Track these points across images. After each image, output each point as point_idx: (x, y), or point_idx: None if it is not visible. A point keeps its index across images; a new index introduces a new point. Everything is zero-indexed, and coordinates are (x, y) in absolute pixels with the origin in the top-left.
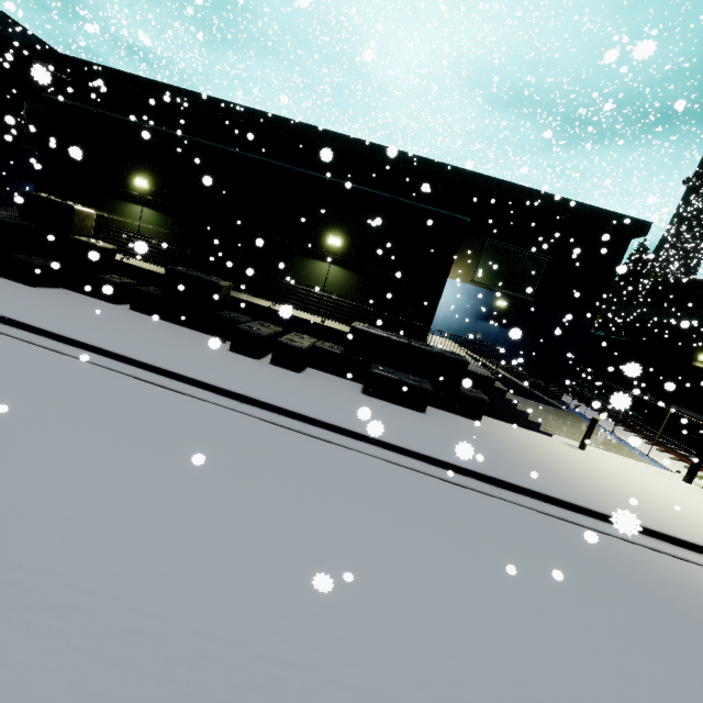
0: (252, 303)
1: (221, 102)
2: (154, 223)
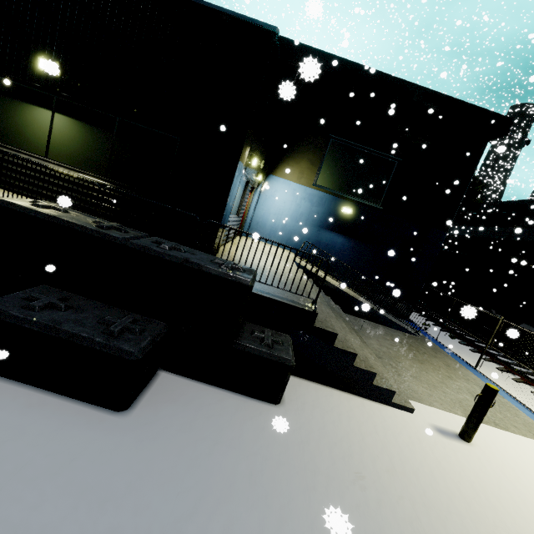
0: None
1: None
2: None
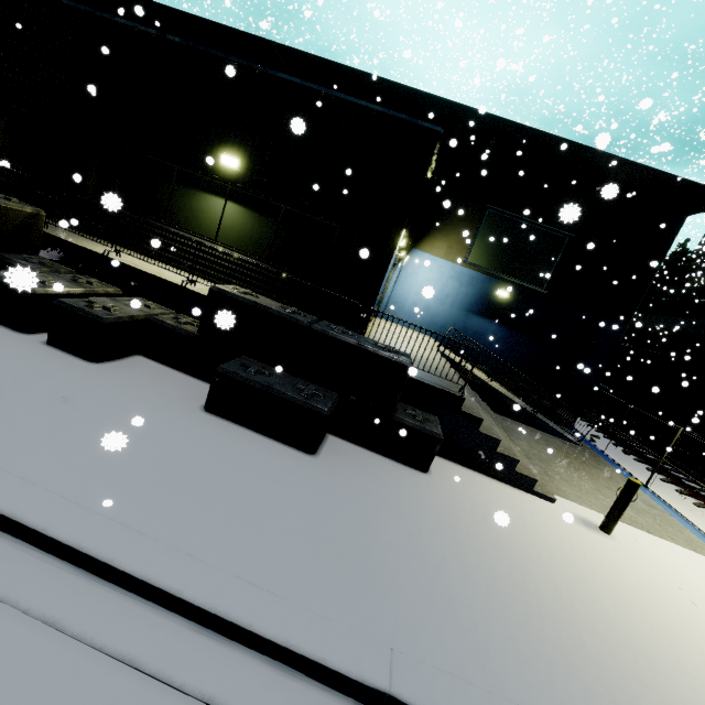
0: (76, 246)
1: (147, 3)
2: None
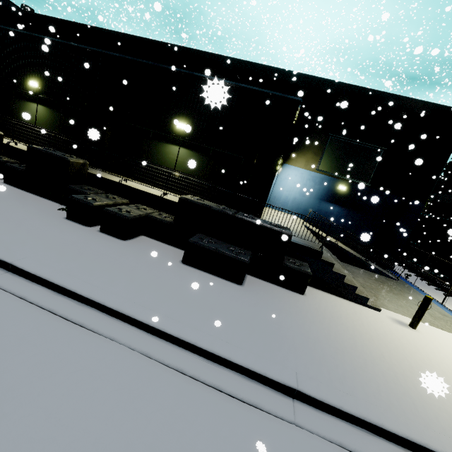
0: (104, 179)
1: (123, 35)
2: (46, 117)
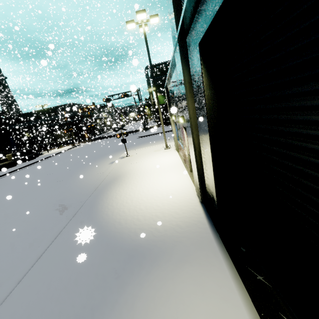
0: None
1: None
2: None
